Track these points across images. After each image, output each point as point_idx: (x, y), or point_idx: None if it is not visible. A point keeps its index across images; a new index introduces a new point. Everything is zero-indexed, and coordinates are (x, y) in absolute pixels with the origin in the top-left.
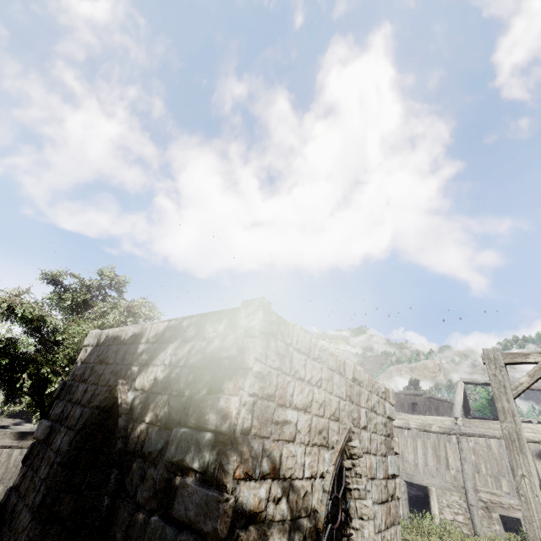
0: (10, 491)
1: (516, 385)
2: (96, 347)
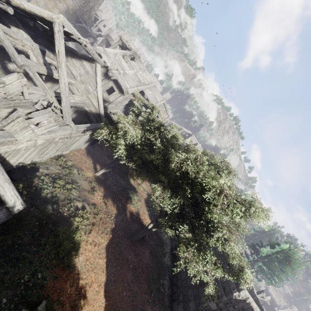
0: (196, 309)
1: (259, 297)
2: (244, 301)
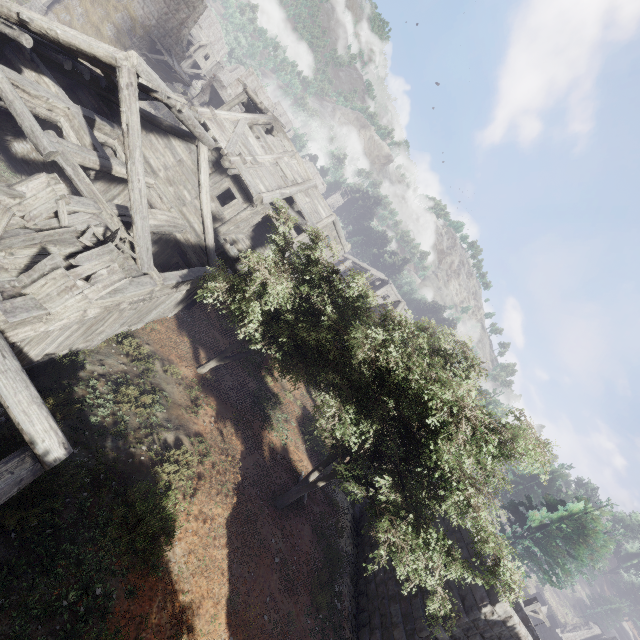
0: None
1: (528, 612)
2: (503, 624)
